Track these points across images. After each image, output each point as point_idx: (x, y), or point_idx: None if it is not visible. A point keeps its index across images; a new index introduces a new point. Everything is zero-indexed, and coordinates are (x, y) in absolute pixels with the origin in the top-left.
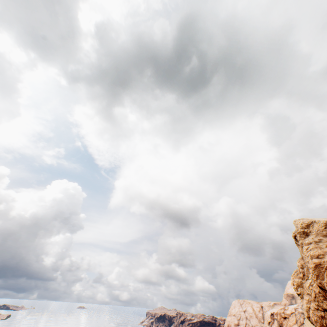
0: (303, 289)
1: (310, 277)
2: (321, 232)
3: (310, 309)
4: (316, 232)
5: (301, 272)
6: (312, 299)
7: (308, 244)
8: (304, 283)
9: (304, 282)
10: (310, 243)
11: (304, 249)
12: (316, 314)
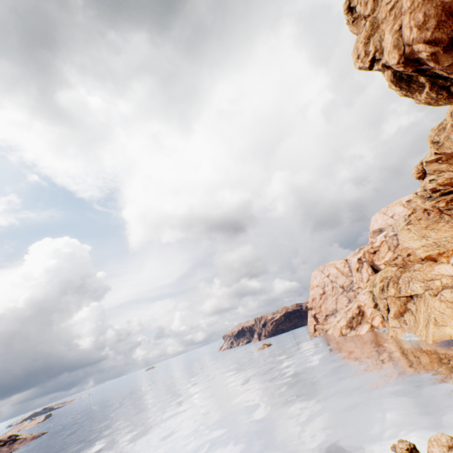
0: (380, 28)
1: None
2: None
3: (404, 19)
4: None
5: (368, 0)
6: None
7: None
8: (380, 9)
9: (379, 10)
10: None
11: None
12: (421, 3)
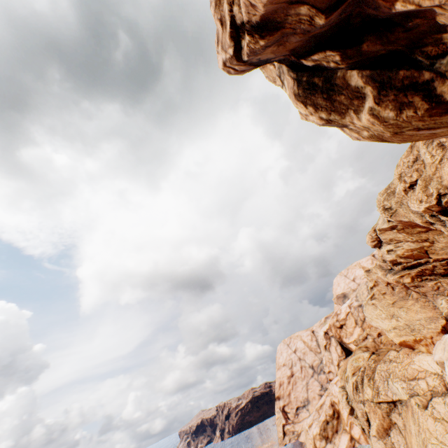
0: None
1: None
2: None
3: None
4: None
5: None
6: None
7: None
8: None
9: None
10: None
11: None
12: None
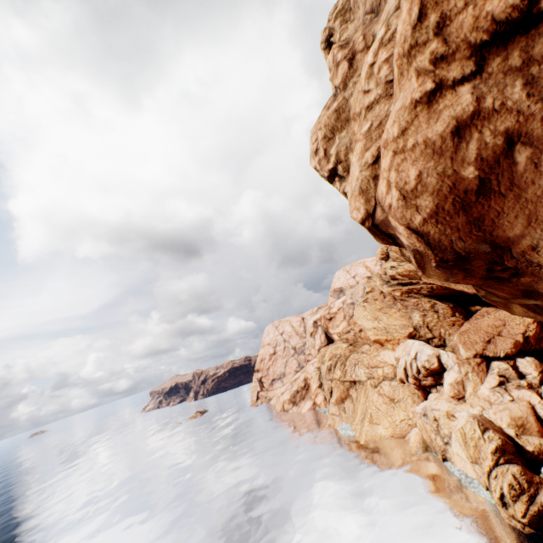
0: (351, 125)
1: (385, 22)
2: None
3: (383, 155)
4: None
5: (342, 60)
6: (403, 61)
7: None
8: (356, 91)
9: (354, 90)
10: None
11: None
12: (418, 149)
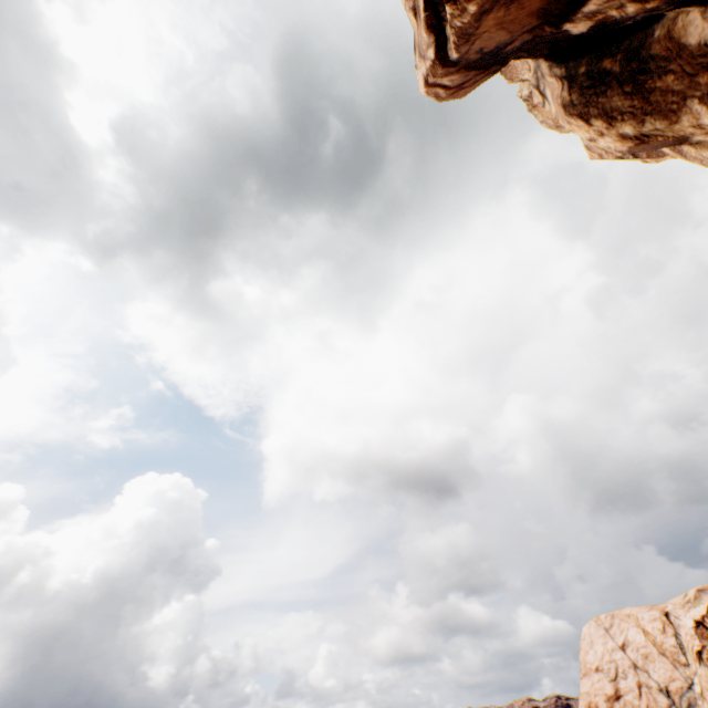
0: None
1: None
2: None
3: None
4: None
5: None
6: None
7: None
8: None
9: None
10: None
11: None
12: None
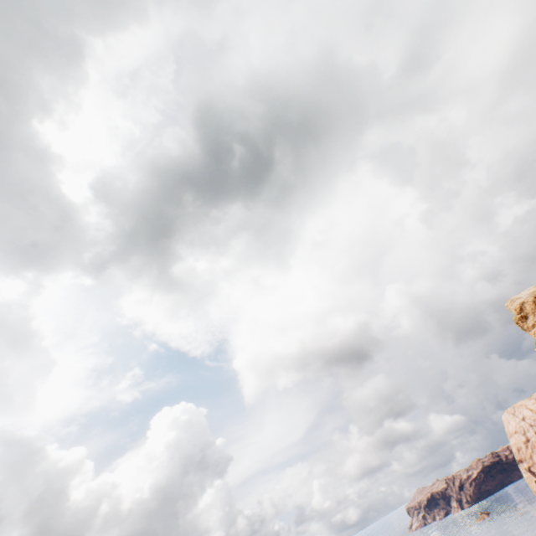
0: None
1: None
2: (535, 310)
3: None
4: (531, 312)
5: None
6: None
7: (532, 327)
8: None
9: None
10: (533, 325)
11: (532, 334)
12: None
